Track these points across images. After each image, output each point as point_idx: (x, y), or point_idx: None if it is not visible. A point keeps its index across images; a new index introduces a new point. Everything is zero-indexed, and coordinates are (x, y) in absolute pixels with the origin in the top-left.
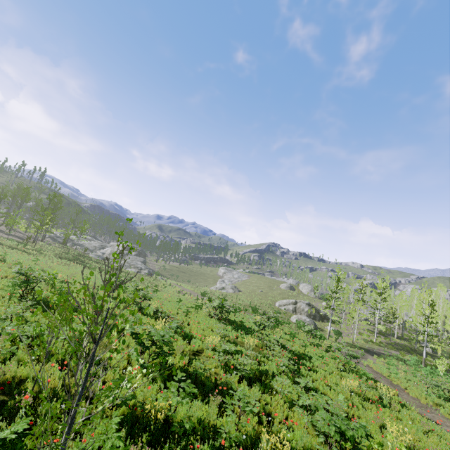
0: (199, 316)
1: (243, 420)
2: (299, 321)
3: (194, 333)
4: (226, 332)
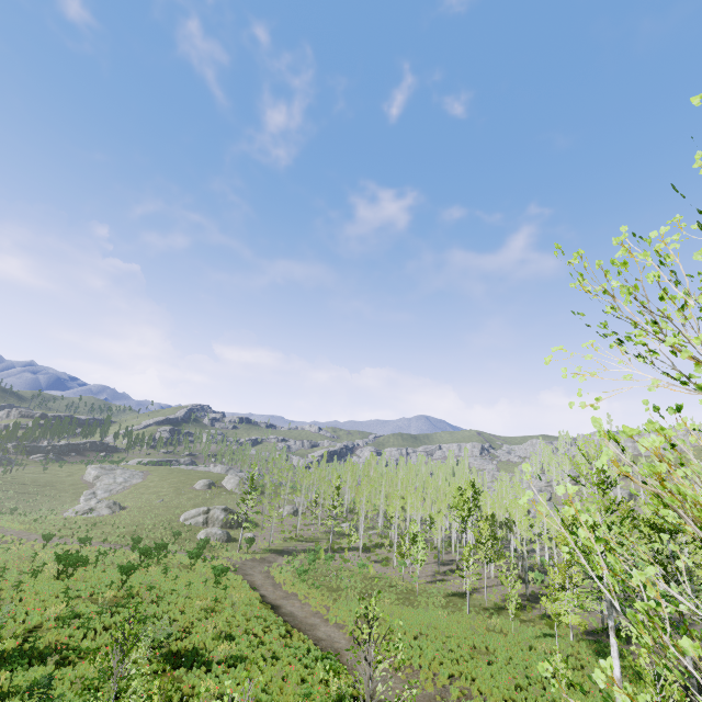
0: (38, 583)
1: (80, 664)
2: (204, 539)
3: (30, 609)
4: (77, 593)
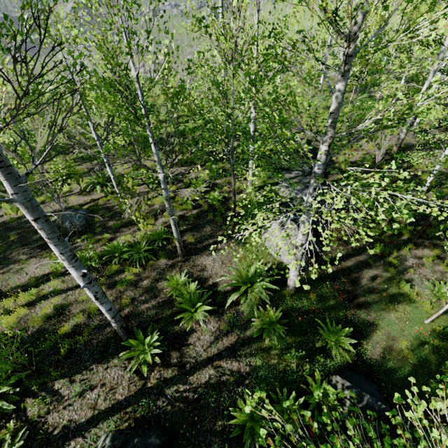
0: None
1: None
2: None
3: None
4: None
